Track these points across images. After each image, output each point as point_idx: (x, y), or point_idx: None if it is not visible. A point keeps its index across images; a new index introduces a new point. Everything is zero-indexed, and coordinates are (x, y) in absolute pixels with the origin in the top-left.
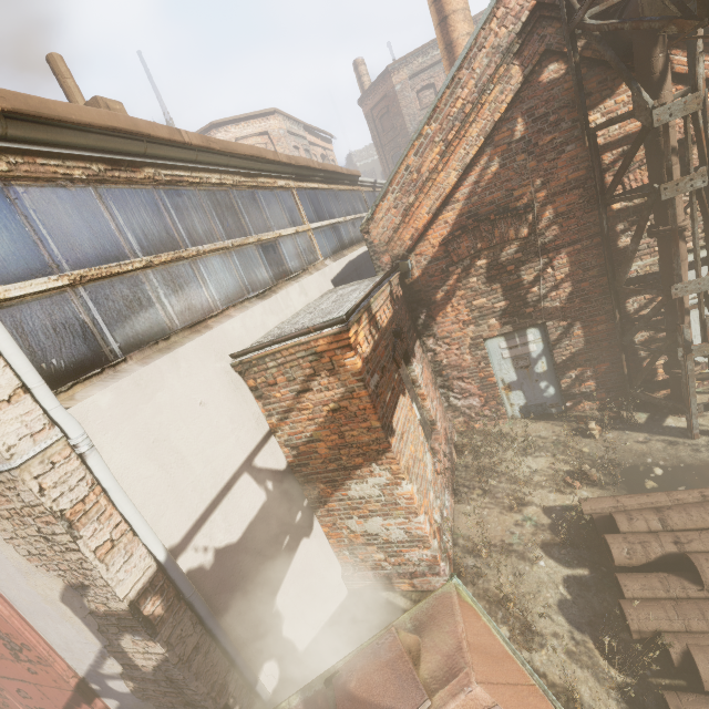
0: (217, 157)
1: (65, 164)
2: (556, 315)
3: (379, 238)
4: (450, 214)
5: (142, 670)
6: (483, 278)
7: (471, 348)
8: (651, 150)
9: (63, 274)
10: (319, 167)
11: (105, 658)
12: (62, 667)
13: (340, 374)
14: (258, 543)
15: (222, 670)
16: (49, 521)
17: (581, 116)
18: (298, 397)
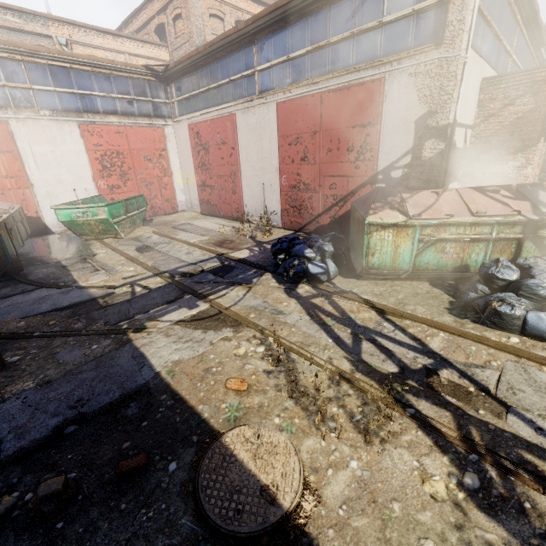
0: None
1: None
2: None
3: None
4: None
5: (421, 160)
6: None
7: None
8: None
9: (479, 1)
10: (538, 18)
11: (406, 156)
12: (375, 164)
13: (538, 97)
14: (456, 158)
15: (442, 176)
16: (452, 77)
17: None
18: (503, 108)
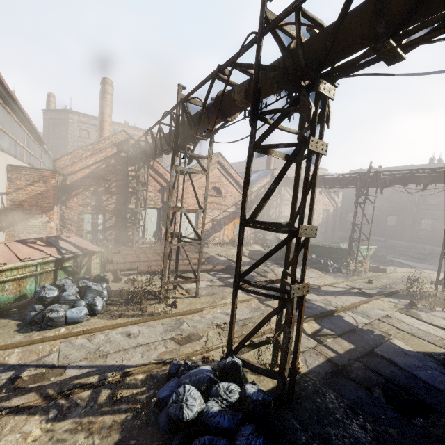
0: (20, 113)
1: (0, 99)
2: (109, 212)
3: (59, 165)
4: (87, 171)
5: None
6: (91, 193)
7: (79, 214)
8: (137, 180)
9: None
10: (38, 132)
11: None
12: None
13: (47, 184)
14: None
15: None
16: None
17: (126, 166)
18: (27, 186)
